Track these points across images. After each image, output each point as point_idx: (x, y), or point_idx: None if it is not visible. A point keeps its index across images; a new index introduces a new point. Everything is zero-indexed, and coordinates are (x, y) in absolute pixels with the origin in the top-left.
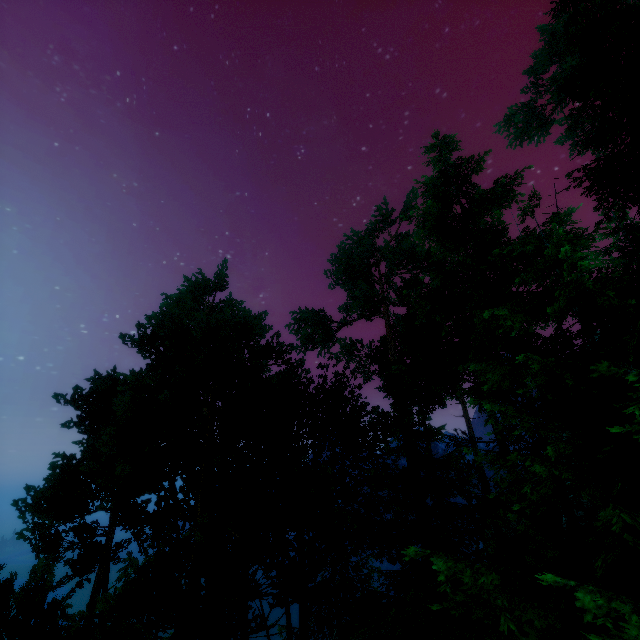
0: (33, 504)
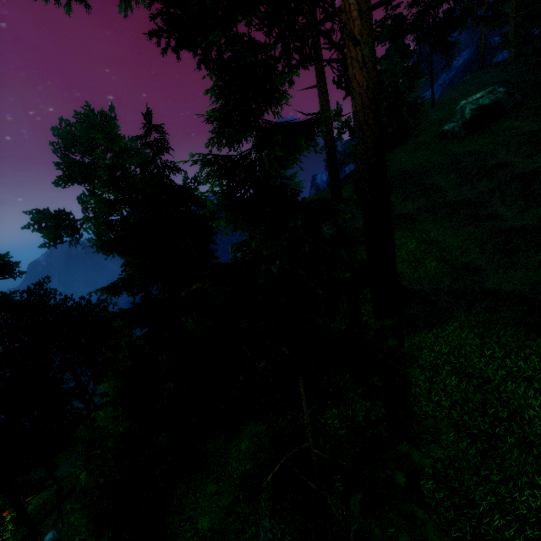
0: None
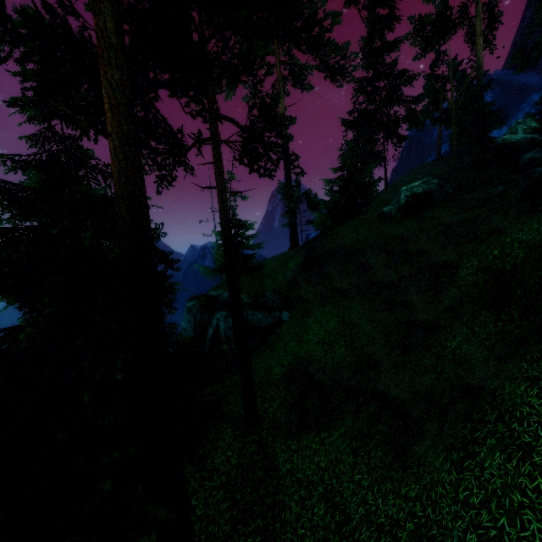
0: None
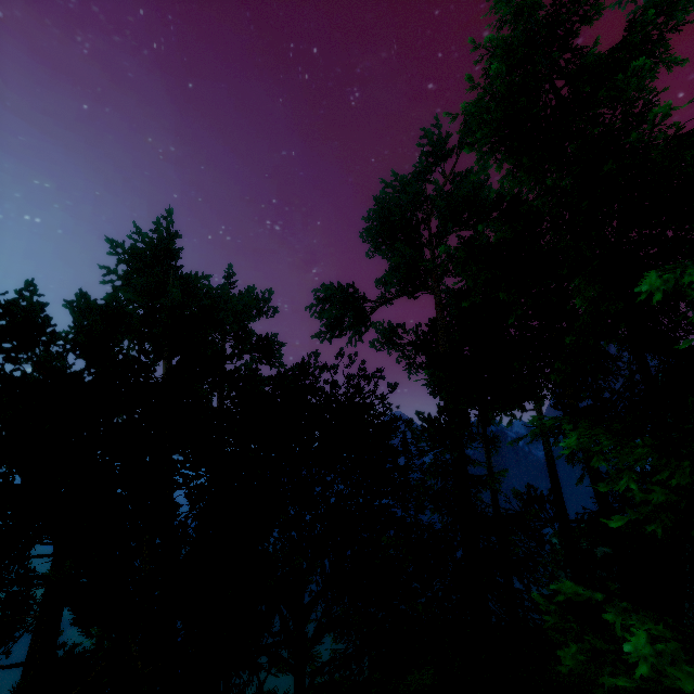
0: None
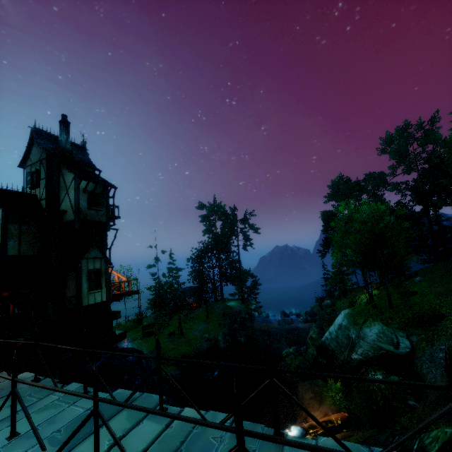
0: (323, 244)
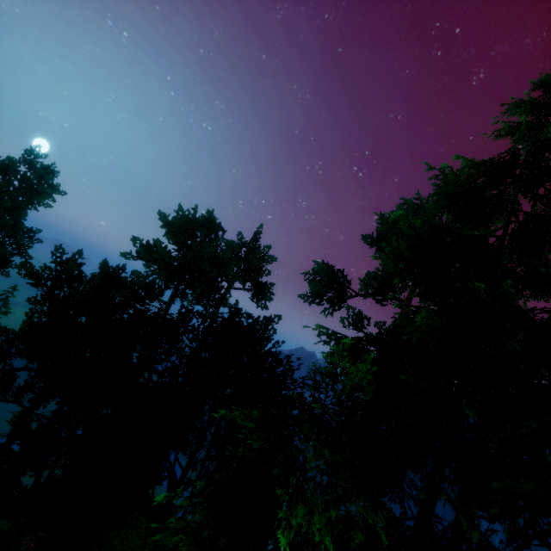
0: None
